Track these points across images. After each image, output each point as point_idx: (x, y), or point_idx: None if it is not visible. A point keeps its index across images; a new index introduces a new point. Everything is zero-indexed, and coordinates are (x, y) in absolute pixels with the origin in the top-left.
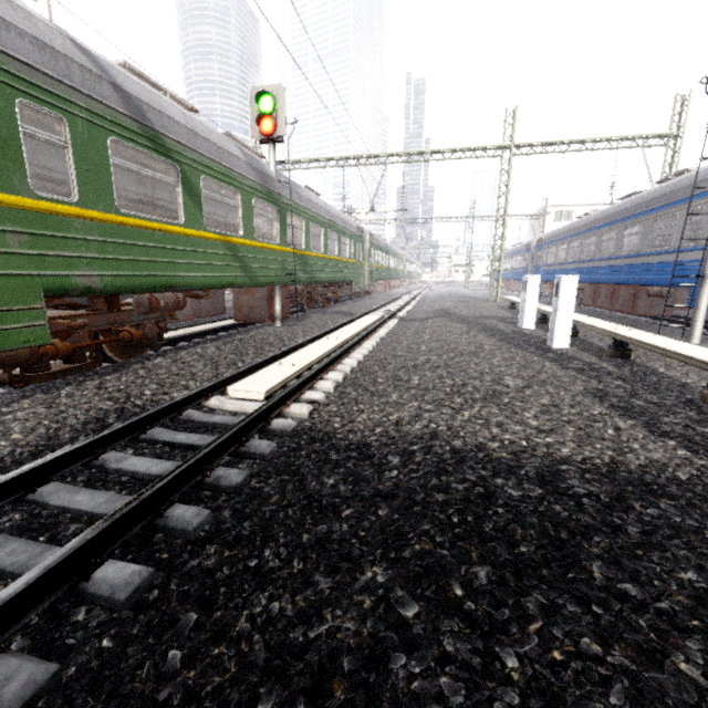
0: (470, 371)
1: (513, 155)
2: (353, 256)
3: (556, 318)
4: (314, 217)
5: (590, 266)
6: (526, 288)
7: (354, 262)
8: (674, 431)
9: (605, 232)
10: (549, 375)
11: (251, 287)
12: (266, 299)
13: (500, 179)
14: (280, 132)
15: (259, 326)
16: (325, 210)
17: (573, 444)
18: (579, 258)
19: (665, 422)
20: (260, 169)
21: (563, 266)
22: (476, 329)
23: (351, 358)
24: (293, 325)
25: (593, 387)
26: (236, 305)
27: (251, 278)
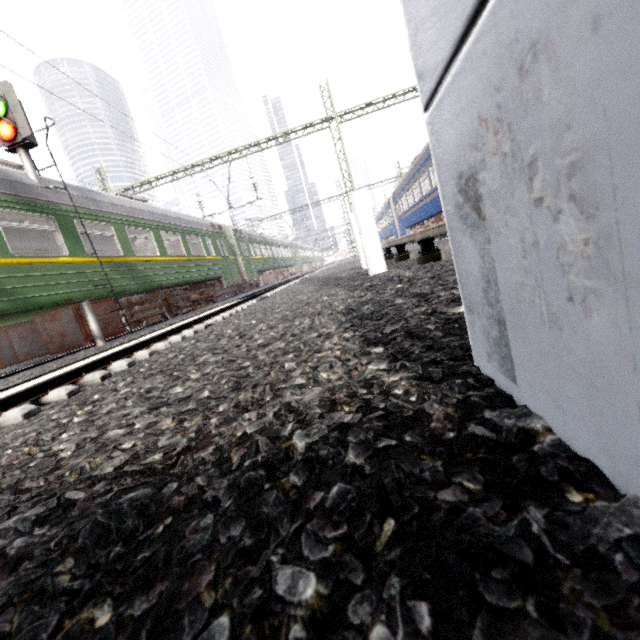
0: (229, 330)
1: (339, 123)
2: (214, 253)
3: (362, 241)
4: (132, 221)
5: (431, 198)
6: (352, 227)
7: (218, 259)
8: (405, 328)
9: (431, 163)
10: (323, 304)
11: (24, 311)
12: (74, 320)
13: (335, 148)
14: (23, 133)
15: (77, 352)
16: (151, 213)
17: (176, 419)
18: (422, 195)
19: (409, 316)
20: (1, 177)
21: (414, 207)
22: (315, 283)
23: (121, 360)
24: (120, 339)
25: (360, 301)
26: (45, 337)
27: (19, 301)
